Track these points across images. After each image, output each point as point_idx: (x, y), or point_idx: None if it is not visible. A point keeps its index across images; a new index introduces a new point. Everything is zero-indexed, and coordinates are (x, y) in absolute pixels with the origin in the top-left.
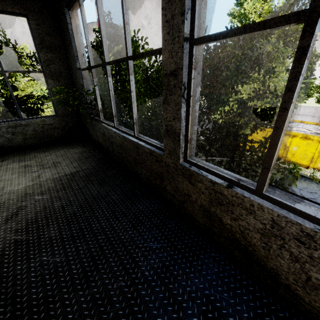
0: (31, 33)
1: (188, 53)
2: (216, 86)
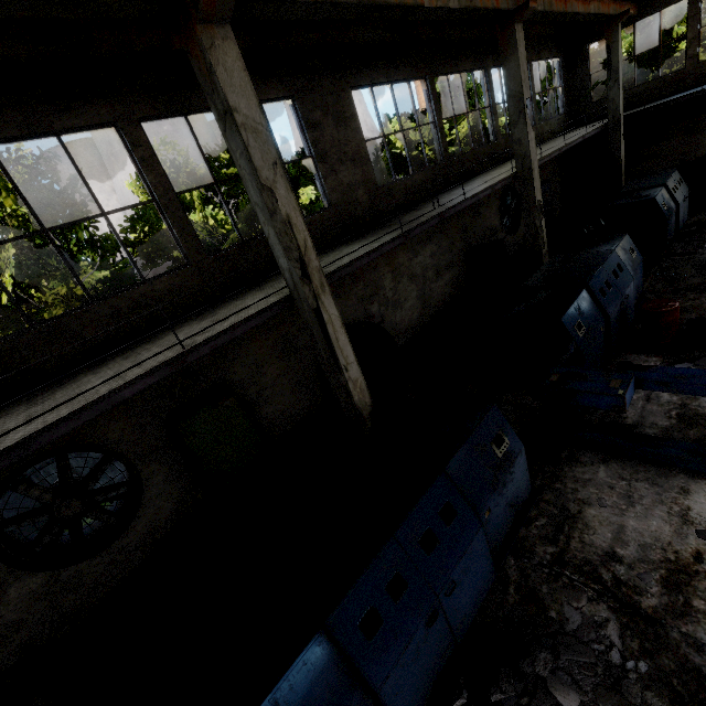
0: (559, 66)
1: (698, 31)
2: (661, 59)
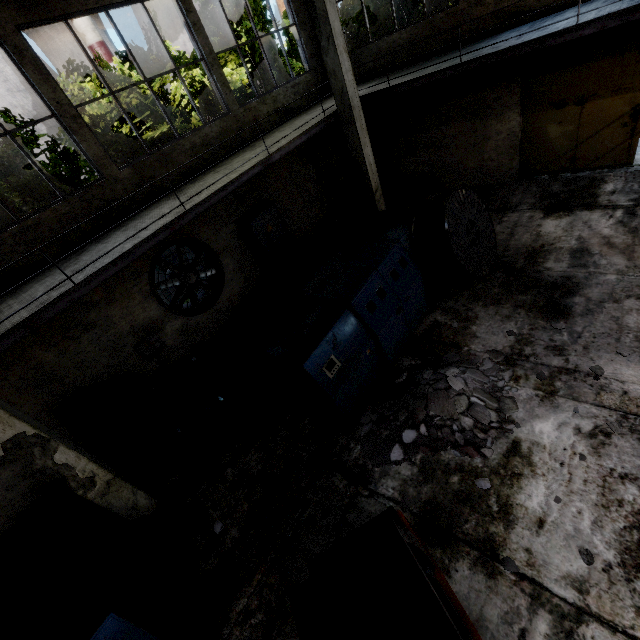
0: None
1: None
2: None
